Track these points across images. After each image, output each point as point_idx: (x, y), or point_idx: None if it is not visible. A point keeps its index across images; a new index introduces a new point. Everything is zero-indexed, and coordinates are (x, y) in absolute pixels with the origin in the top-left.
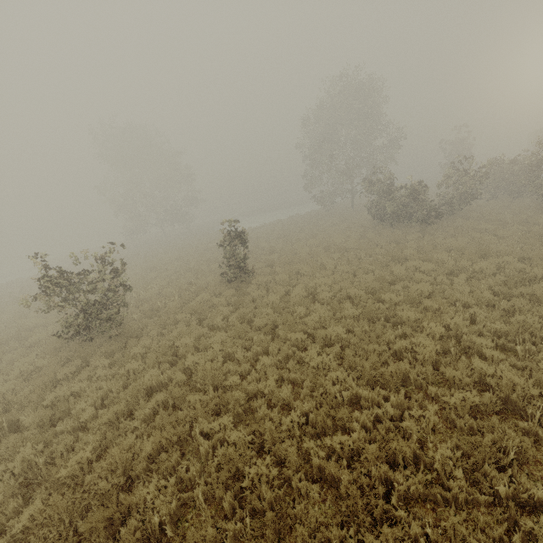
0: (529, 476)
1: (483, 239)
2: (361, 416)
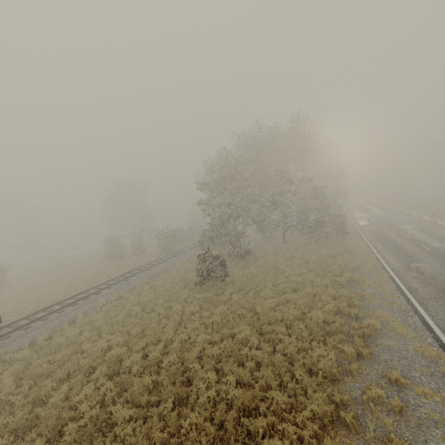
0: None
1: (105, 269)
2: None
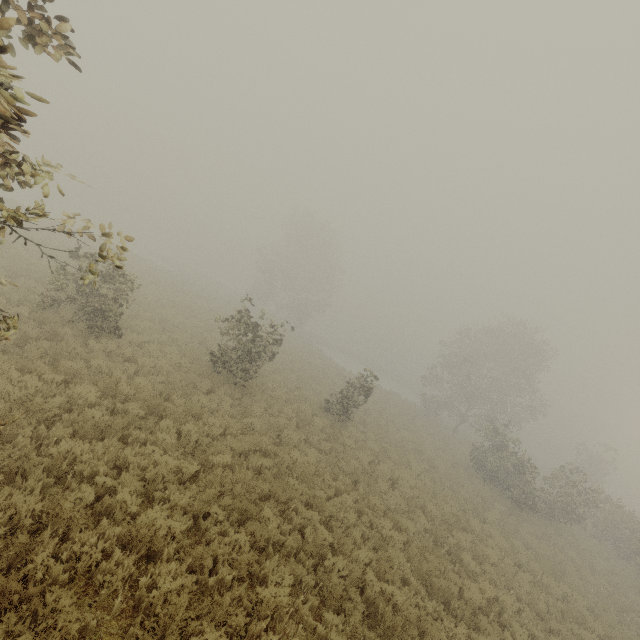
0: None
1: (564, 563)
2: (408, 593)
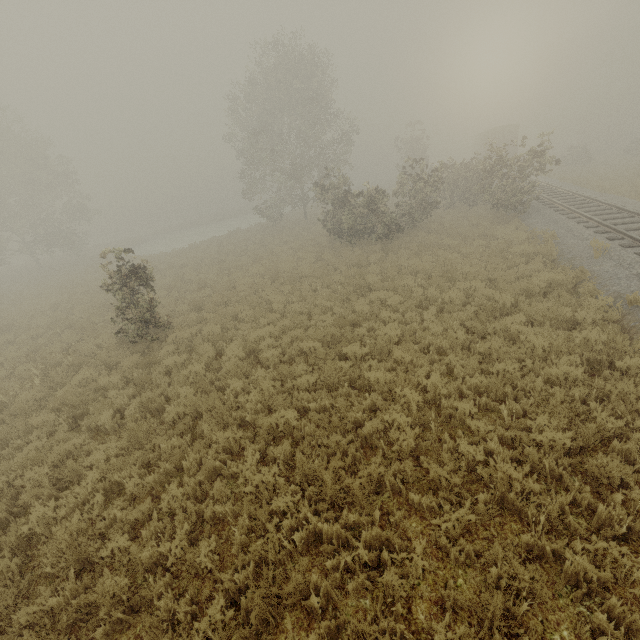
0: (545, 625)
1: (448, 259)
2: (321, 581)
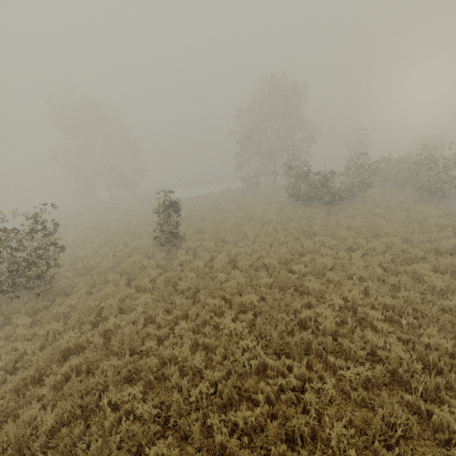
0: (413, 452)
1: (375, 221)
2: (265, 387)
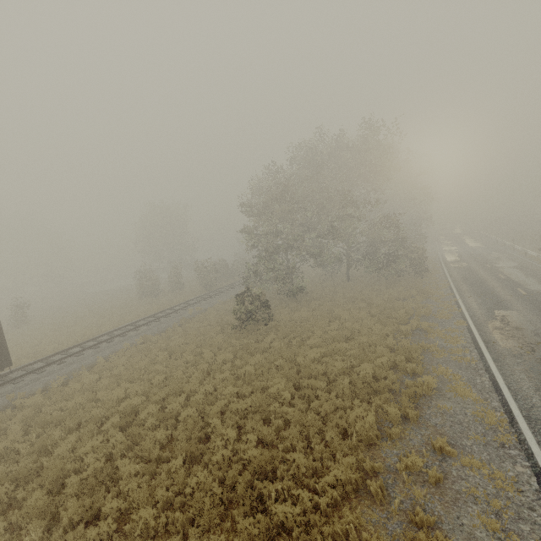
0: None
1: (136, 308)
2: None
